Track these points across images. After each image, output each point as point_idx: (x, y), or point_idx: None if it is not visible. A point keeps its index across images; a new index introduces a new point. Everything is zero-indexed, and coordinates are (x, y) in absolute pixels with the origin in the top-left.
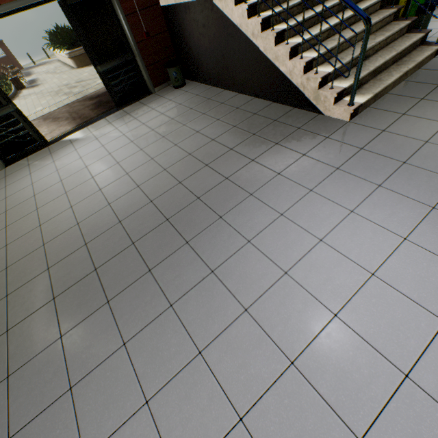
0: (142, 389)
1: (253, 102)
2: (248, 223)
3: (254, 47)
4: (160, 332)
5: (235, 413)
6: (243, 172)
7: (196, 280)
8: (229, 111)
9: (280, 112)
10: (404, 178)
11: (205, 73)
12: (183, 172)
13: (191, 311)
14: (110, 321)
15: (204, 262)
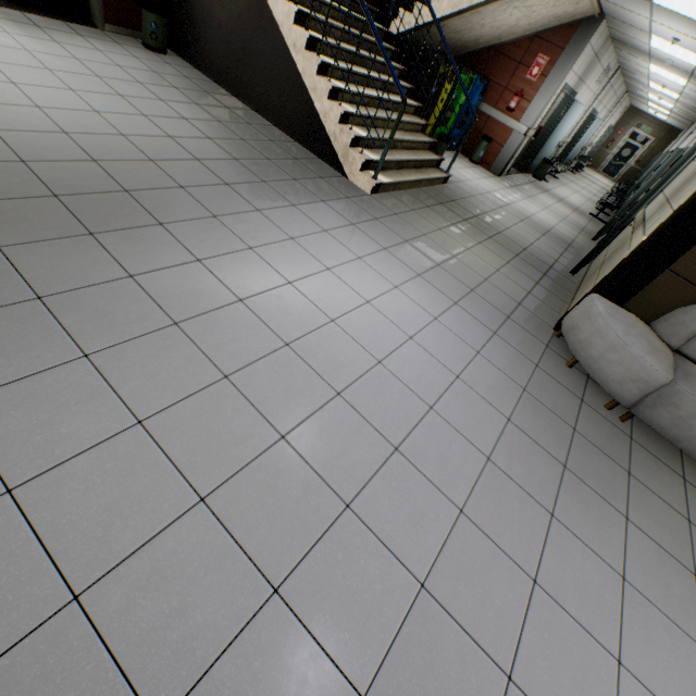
0: (77, 344)
1: (271, 129)
2: (252, 233)
3: (291, 63)
4: (111, 297)
5: (220, 372)
6: (250, 187)
7: (175, 263)
8: (237, 121)
9: (303, 154)
10: (404, 251)
11: (207, 58)
12: (157, 151)
13: (165, 288)
14: (6, 270)
15: (187, 249)
